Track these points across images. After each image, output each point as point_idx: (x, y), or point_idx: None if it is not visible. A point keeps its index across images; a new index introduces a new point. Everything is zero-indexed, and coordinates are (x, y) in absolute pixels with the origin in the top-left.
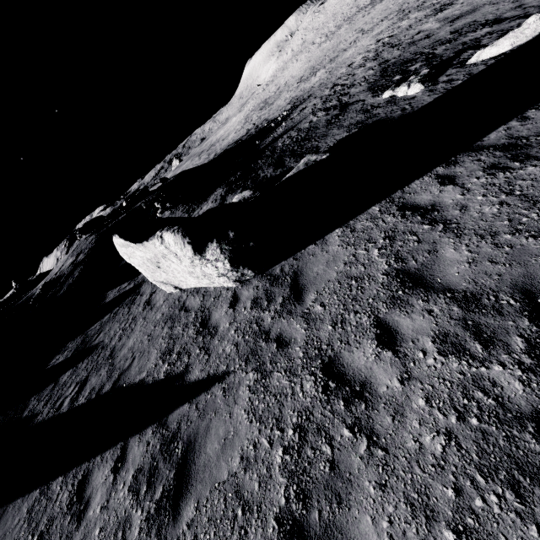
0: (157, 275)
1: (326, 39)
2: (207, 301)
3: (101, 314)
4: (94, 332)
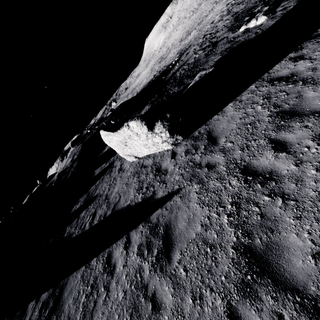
0: (125, 151)
1: (193, 13)
2: (156, 159)
3: (94, 181)
4: (92, 190)
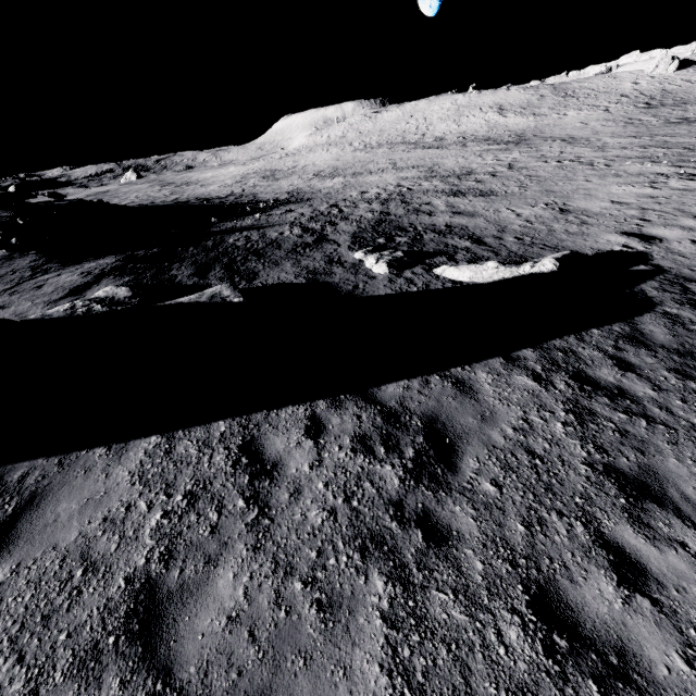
0: None
1: (364, 149)
2: None
3: None
4: None
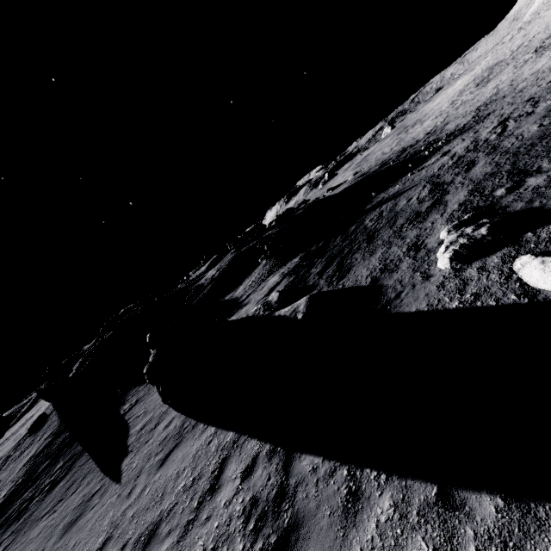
0: None
1: None
2: None
3: None
4: None
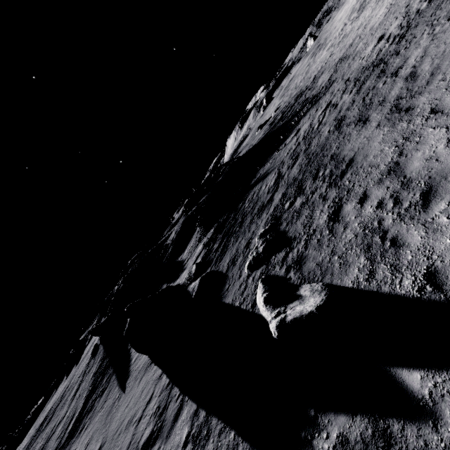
0: None
1: None
2: None
3: None
4: None
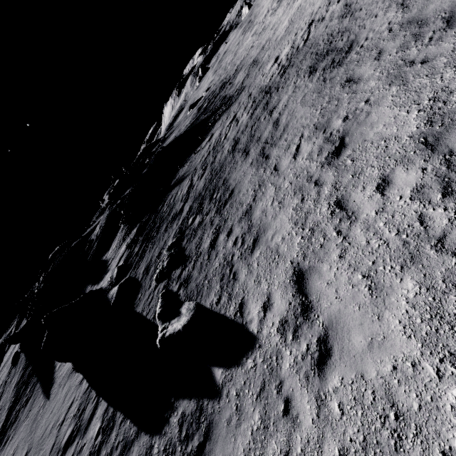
0: None
1: None
2: None
3: None
4: None
